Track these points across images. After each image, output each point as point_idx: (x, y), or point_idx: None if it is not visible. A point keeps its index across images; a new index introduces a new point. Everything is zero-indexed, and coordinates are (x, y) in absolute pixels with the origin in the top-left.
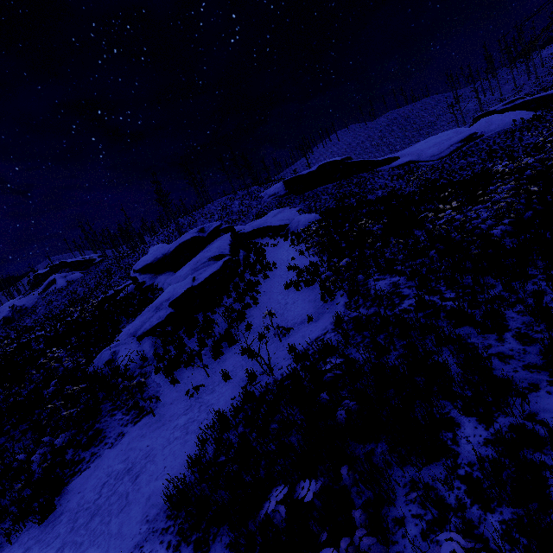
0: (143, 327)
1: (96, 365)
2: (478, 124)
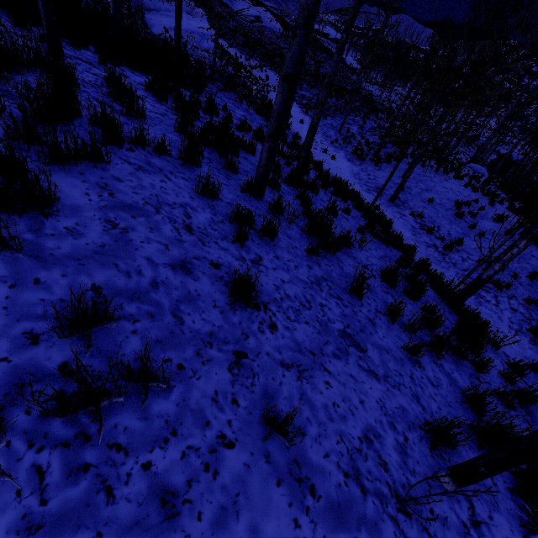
0: (204, 45)
1: (197, 55)
2: (260, 10)
